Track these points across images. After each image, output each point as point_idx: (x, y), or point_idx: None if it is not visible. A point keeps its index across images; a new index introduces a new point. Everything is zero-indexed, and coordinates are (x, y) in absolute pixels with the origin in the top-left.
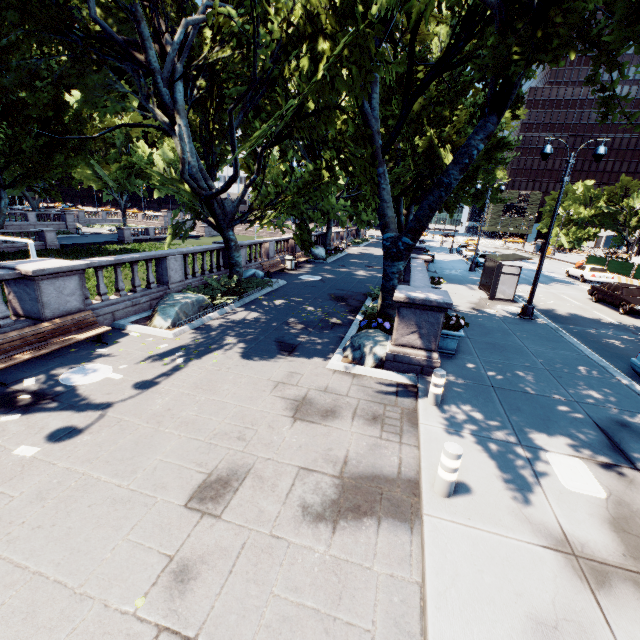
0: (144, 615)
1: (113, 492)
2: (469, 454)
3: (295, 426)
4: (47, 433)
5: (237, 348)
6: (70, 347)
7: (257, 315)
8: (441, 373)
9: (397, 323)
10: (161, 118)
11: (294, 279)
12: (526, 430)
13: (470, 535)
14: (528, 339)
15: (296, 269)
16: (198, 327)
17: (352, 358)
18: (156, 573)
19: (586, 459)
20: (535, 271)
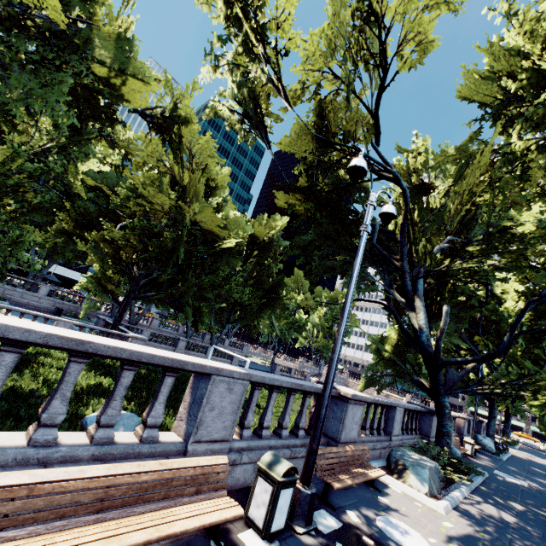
0: None
1: None
2: None
3: None
4: None
5: None
6: None
7: (514, 519)
8: None
9: None
10: (399, 298)
11: (491, 472)
12: None
13: None
14: None
15: (475, 457)
16: (456, 508)
17: None
18: None
19: None
20: None
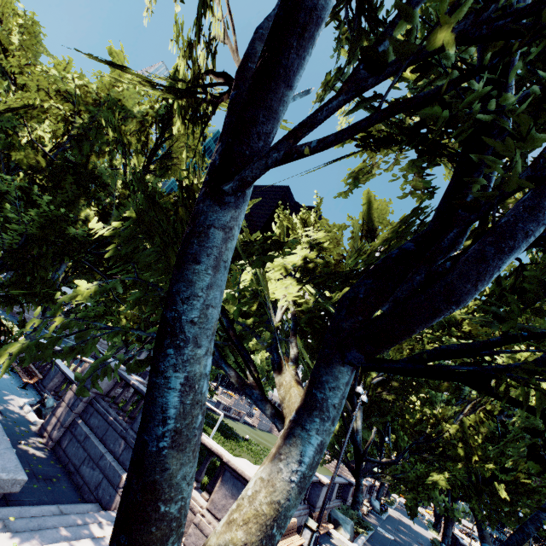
0: None
1: None
2: None
3: None
4: None
5: None
6: None
7: None
8: None
9: None
10: (348, 405)
11: (376, 528)
12: None
13: None
14: None
15: (367, 515)
16: None
17: None
18: None
19: None
20: None
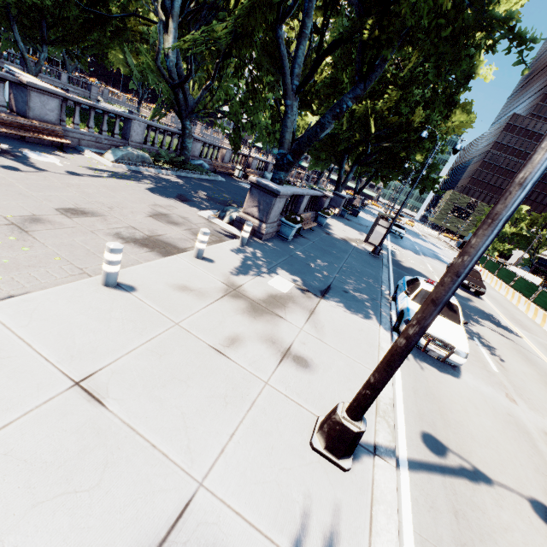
0: (9, 219)
1: (22, 192)
2: (232, 258)
3: (147, 218)
4: (1, 164)
5: (149, 186)
6: (40, 144)
7: (182, 182)
8: (248, 223)
9: (248, 197)
10: (160, 17)
11: (233, 182)
12: (281, 269)
13: (190, 267)
14: (355, 259)
15: (242, 179)
16: (134, 170)
17: (218, 216)
18: (24, 215)
19: (298, 285)
20: (433, 251)
